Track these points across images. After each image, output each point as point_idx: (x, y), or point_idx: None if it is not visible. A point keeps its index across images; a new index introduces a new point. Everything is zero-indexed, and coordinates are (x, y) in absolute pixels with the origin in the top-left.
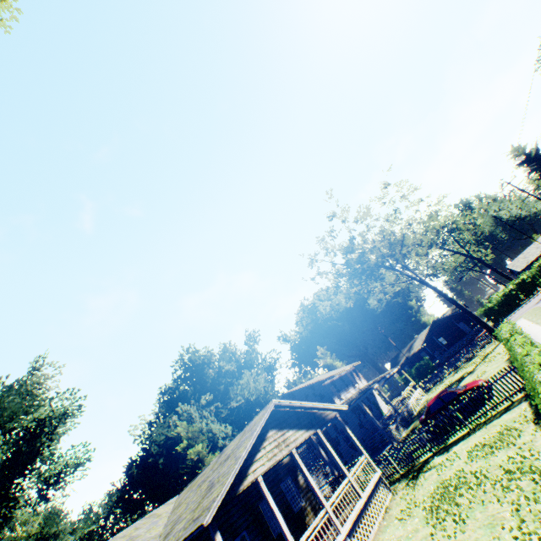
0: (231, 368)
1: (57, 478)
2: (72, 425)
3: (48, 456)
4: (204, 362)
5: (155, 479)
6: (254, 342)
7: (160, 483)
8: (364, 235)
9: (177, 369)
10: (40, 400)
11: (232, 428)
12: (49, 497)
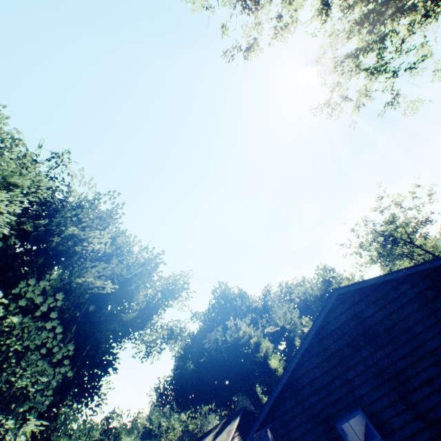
0: (257, 306)
1: (168, 337)
2: (186, 297)
3: (155, 322)
4: (238, 296)
5: (206, 376)
6: (269, 294)
7: (206, 383)
8: (394, 217)
9: (216, 297)
10: (159, 275)
11: (274, 345)
12: (155, 353)
